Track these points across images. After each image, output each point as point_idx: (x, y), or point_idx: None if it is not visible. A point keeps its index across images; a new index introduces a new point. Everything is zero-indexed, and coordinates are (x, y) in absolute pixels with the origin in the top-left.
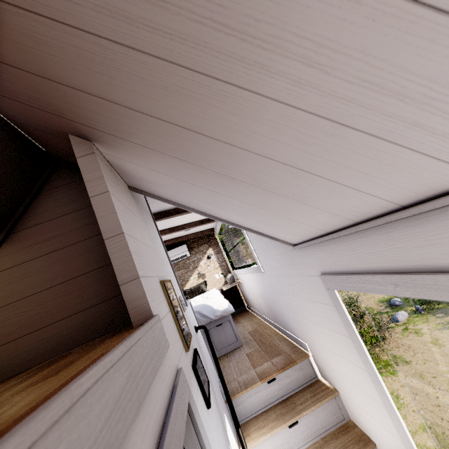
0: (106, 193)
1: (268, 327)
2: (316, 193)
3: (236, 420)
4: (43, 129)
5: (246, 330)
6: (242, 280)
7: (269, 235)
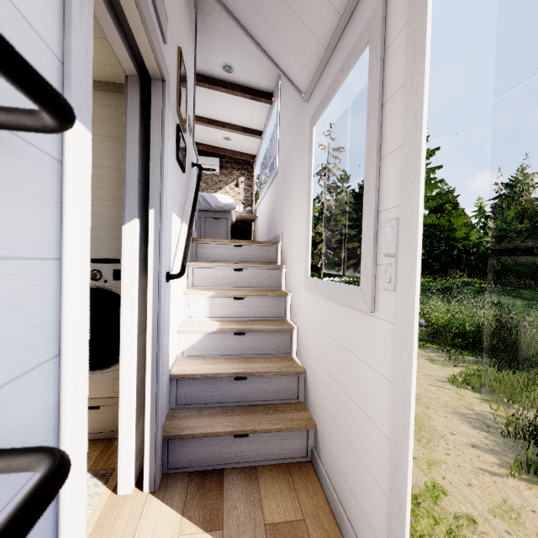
0: None
1: None
2: None
3: (194, 208)
4: None
5: None
6: (259, 212)
7: (288, 75)
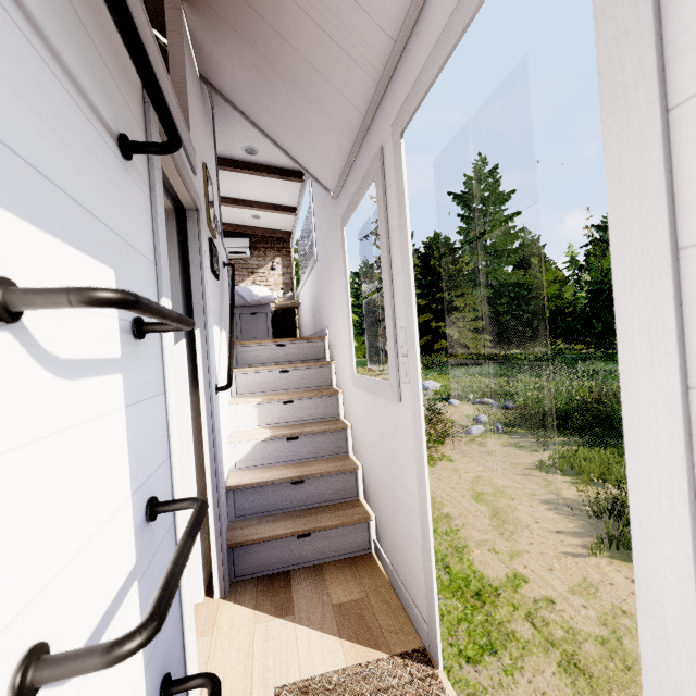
0: (182, 47)
1: None
2: (326, 98)
3: (232, 315)
4: None
5: None
6: (301, 298)
7: (315, 176)
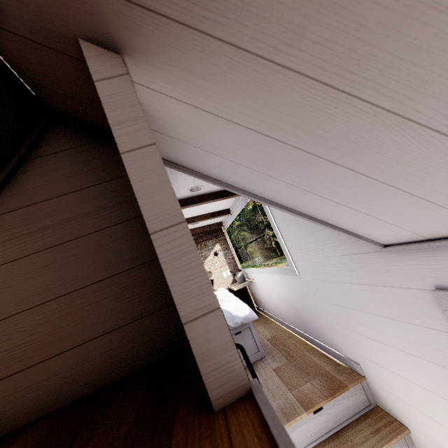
0: (151, 146)
1: (291, 334)
2: None
3: None
4: (30, 34)
5: (263, 336)
6: (255, 280)
7: (352, 231)
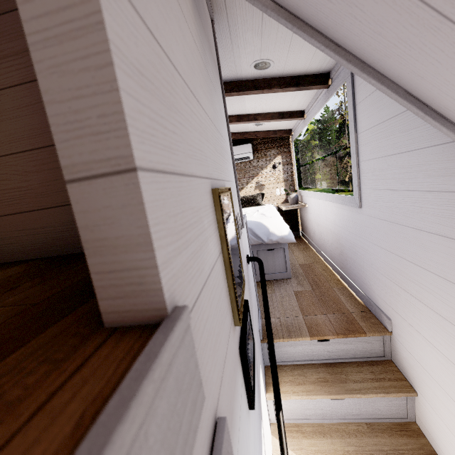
0: None
1: (326, 268)
2: None
3: (278, 399)
4: None
5: (297, 260)
6: (309, 204)
7: None
